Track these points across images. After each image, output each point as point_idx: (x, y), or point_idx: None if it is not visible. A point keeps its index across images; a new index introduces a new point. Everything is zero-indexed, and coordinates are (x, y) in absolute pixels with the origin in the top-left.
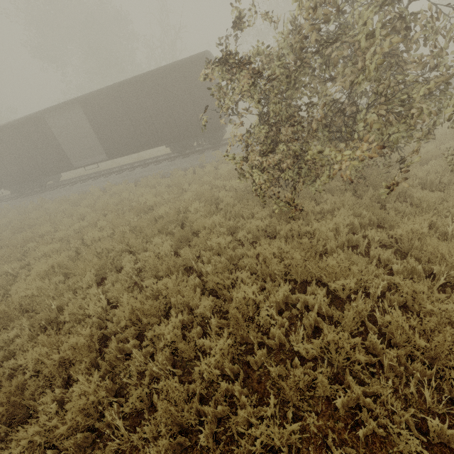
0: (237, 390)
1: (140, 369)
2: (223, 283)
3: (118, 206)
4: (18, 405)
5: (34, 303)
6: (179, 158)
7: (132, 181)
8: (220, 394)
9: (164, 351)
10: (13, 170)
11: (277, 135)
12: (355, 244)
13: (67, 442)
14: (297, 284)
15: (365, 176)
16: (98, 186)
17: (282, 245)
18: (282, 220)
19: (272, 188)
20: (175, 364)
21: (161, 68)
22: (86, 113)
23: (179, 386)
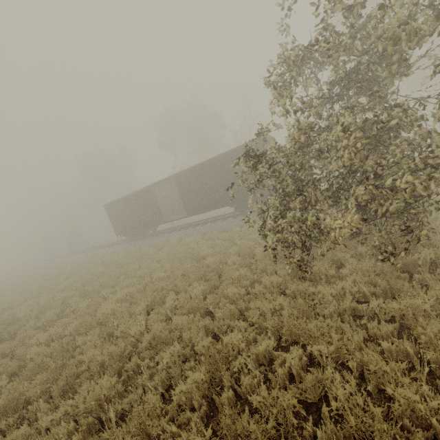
0: (195, 421)
1: (145, 386)
2: (220, 327)
3: (182, 253)
4: (71, 386)
5: (107, 319)
6: (240, 216)
7: (201, 233)
8: (183, 420)
9: (161, 374)
10: (130, 223)
11: (288, 204)
12: (362, 313)
13: (82, 419)
14: (289, 344)
15: (396, 243)
16: (178, 236)
17: (286, 303)
18: (298, 280)
19: (290, 248)
20: (168, 389)
21: (229, 151)
22: (177, 184)
23: (158, 403)
